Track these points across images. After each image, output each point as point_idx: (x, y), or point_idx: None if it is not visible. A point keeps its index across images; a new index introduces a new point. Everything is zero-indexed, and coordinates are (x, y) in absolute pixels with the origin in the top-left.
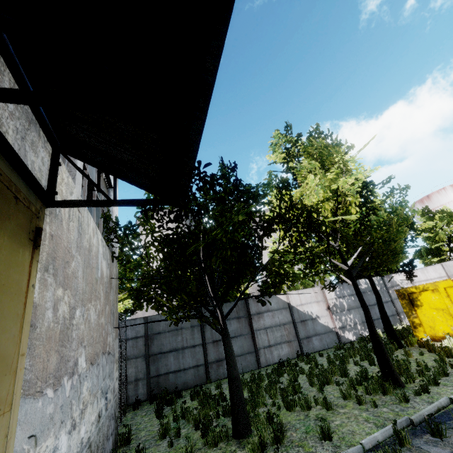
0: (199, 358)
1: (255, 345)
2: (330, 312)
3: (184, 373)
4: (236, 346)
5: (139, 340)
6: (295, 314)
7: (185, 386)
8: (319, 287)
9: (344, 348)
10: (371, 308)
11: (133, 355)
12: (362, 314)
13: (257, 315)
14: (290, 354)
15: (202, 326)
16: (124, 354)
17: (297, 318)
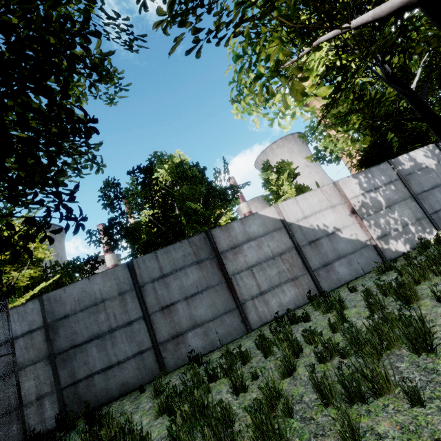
0: (142, 340)
1: (235, 298)
2: (357, 217)
3: (119, 369)
4: (202, 307)
5: (36, 335)
6: (297, 234)
7: (125, 388)
8: (331, 184)
9: (395, 268)
10: (427, 196)
11: (28, 360)
12: (413, 208)
13: (231, 251)
14: (300, 299)
15: (138, 289)
16: (12, 363)
17: (302, 240)
